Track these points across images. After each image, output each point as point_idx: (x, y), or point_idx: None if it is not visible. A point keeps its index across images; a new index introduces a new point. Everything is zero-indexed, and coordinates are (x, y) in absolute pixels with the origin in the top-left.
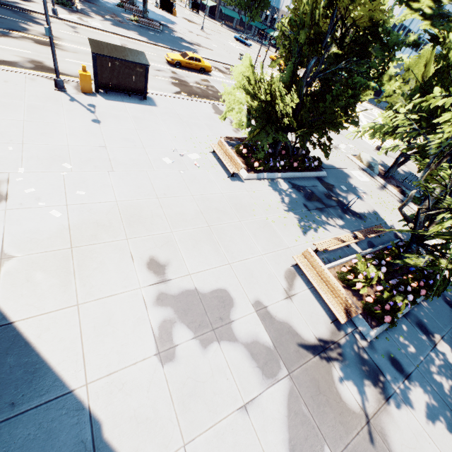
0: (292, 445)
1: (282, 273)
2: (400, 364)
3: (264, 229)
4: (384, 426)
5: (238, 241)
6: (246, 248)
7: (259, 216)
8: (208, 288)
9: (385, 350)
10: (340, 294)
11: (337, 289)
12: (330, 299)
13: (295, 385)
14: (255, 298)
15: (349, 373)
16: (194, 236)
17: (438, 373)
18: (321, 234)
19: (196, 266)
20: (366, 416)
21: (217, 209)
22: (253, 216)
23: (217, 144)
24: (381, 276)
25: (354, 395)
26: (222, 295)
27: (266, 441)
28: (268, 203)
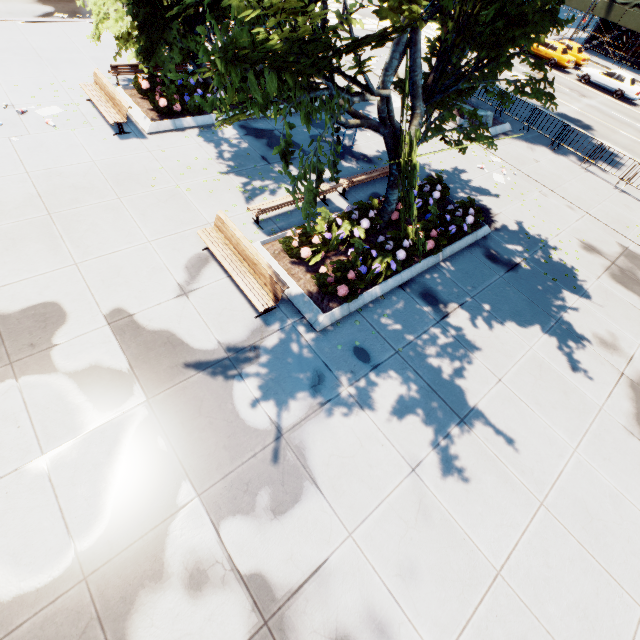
0: (122, 493)
1: (181, 263)
2: (368, 353)
3: (166, 203)
4: (307, 438)
5: (105, 229)
6: (120, 236)
7: (162, 186)
8: (19, 306)
9: (348, 338)
10: (261, 269)
11: (257, 264)
12: (247, 282)
13: (155, 413)
14: (113, 306)
15: (266, 380)
16: (12, 233)
17: (435, 353)
18: (282, 196)
19: (3, 277)
20: (278, 431)
21: (75, 186)
22: (150, 187)
23: (94, 83)
24: (356, 233)
25: (266, 408)
26: (45, 312)
27: (71, 497)
28: (188, 163)
